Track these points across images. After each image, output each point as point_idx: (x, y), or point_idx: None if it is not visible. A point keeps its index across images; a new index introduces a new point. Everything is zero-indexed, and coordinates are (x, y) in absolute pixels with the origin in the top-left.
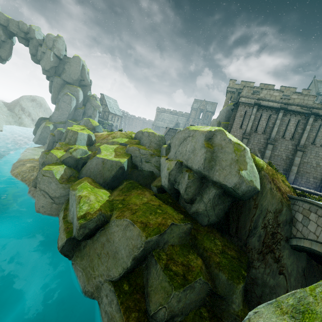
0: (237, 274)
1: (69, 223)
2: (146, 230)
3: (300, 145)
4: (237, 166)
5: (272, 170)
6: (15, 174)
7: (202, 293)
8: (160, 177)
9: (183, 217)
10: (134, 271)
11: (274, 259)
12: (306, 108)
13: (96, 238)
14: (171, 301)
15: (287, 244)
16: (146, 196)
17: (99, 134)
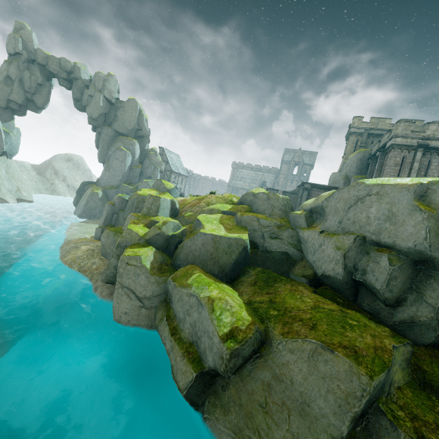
0: None
1: (186, 343)
2: (362, 362)
3: None
4: None
5: None
6: (69, 263)
7: None
8: (305, 262)
9: (390, 330)
10: None
11: None
12: None
13: (247, 372)
14: None
15: None
16: (305, 294)
17: (177, 199)
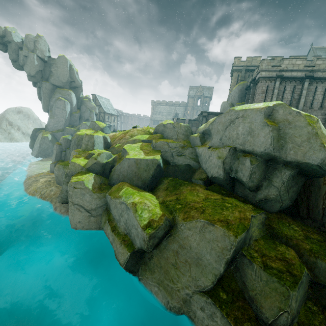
0: None
1: (122, 235)
2: (231, 228)
3: None
4: (318, 139)
5: None
6: (32, 192)
7: (306, 286)
8: (201, 169)
9: (253, 206)
10: (223, 276)
11: None
12: None
13: (163, 246)
14: (291, 303)
15: None
16: (200, 191)
17: (109, 135)
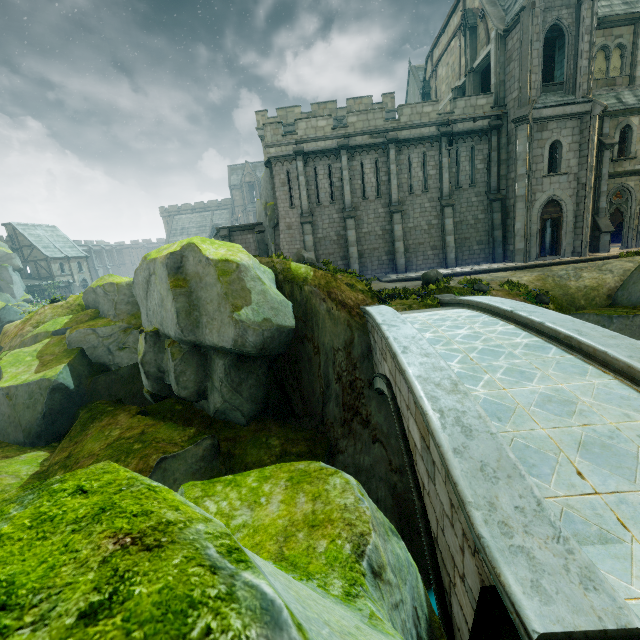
0: None
1: None
2: None
3: (393, 202)
4: (228, 305)
5: (326, 276)
6: None
7: None
8: None
9: (196, 430)
10: None
11: (363, 423)
12: (377, 135)
13: None
14: None
15: (372, 391)
16: (120, 424)
17: (13, 325)
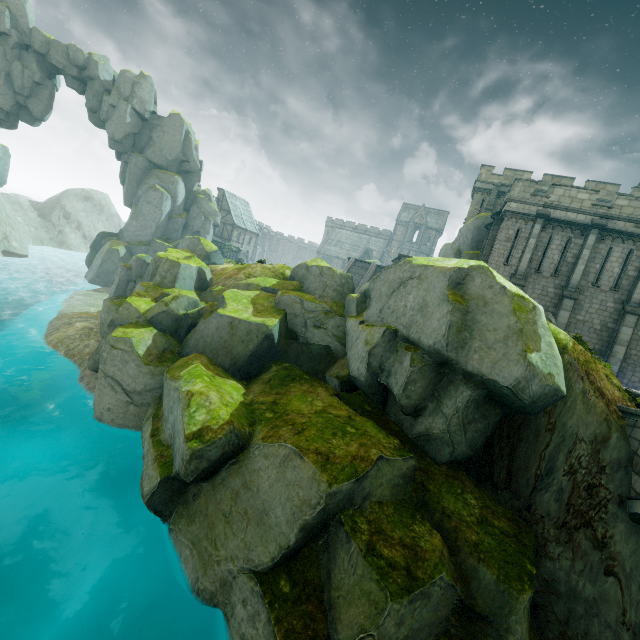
0: (517, 570)
1: (164, 445)
2: (328, 469)
3: (631, 301)
4: (520, 342)
5: (585, 352)
6: (54, 343)
7: (443, 608)
8: (346, 359)
9: (400, 443)
10: (300, 554)
11: (594, 541)
12: None
13: (220, 479)
14: (384, 623)
15: (622, 512)
16: (320, 397)
17: (218, 267)
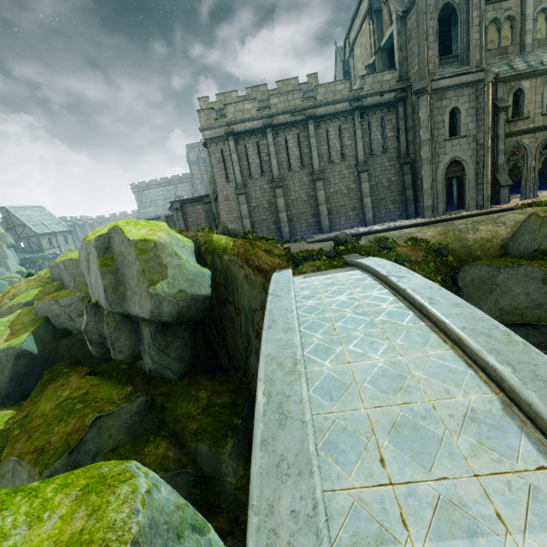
0: (225, 431)
1: None
2: (40, 462)
3: (315, 171)
4: (145, 281)
5: (244, 244)
6: None
7: (179, 491)
8: None
9: (132, 389)
10: None
11: None
12: (297, 113)
13: None
14: None
15: None
16: (71, 385)
17: None
